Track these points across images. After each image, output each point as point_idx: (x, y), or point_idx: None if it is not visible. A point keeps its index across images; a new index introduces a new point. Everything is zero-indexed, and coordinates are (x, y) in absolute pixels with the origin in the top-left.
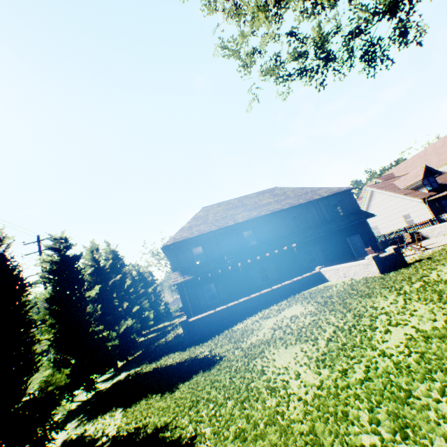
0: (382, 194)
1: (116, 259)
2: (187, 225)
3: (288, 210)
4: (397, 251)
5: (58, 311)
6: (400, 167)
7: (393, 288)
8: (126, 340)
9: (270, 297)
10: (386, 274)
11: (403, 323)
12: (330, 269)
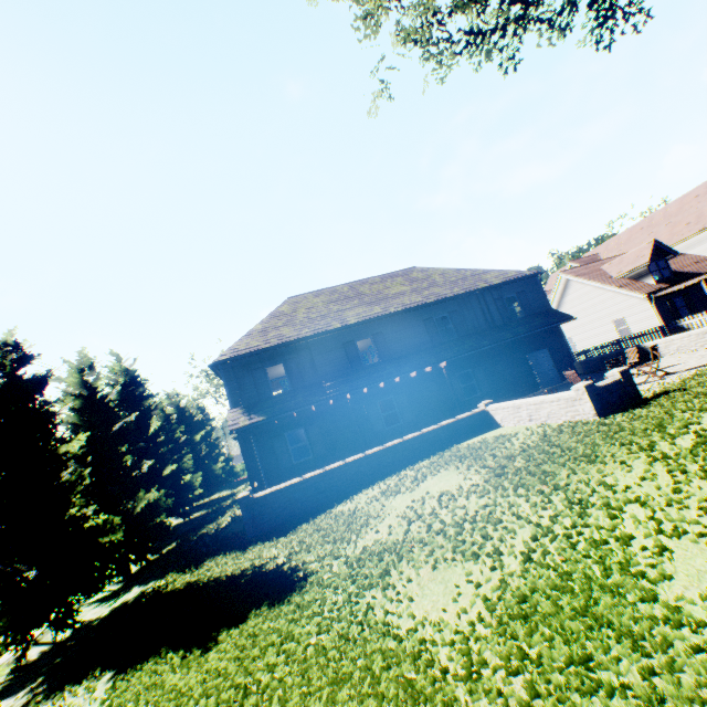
0: (583, 285)
1: (132, 385)
2: (259, 326)
3: (433, 306)
4: (626, 376)
5: None
6: (610, 245)
7: (635, 445)
8: (145, 527)
9: (401, 455)
10: (609, 417)
11: (695, 532)
12: (504, 406)
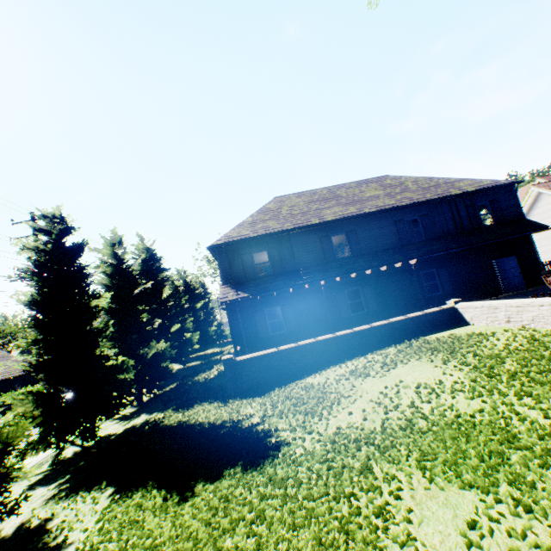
0: None
1: (151, 260)
2: (249, 219)
3: (405, 209)
4: None
5: (45, 323)
6: None
7: None
8: (154, 369)
9: (367, 339)
10: None
11: None
12: (477, 305)
